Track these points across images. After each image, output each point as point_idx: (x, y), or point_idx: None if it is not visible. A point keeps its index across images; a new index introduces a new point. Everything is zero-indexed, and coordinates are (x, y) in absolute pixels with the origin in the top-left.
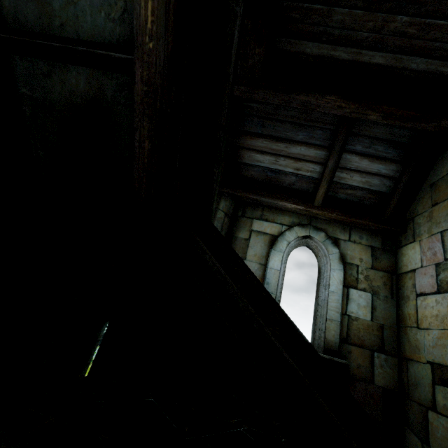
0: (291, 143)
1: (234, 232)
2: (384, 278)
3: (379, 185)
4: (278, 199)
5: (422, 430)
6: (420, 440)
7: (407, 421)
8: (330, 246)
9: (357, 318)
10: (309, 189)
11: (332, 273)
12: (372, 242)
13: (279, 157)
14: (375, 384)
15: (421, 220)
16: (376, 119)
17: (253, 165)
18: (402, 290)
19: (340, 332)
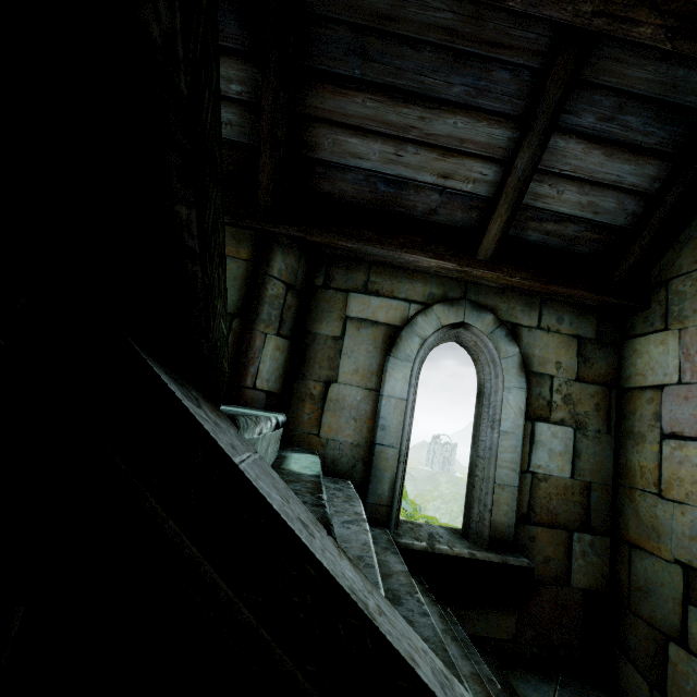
0: (434, 108)
1: (309, 325)
2: (597, 398)
3: (614, 212)
4: (403, 247)
5: (653, 669)
6: (647, 682)
7: (622, 643)
8: (502, 343)
9: (547, 477)
10: (468, 222)
11: (507, 396)
12: (579, 328)
13: (405, 144)
14: (572, 586)
15: (688, 288)
16: (651, 37)
17: (343, 166)
18: (630, 421)
19: (517, 506)
